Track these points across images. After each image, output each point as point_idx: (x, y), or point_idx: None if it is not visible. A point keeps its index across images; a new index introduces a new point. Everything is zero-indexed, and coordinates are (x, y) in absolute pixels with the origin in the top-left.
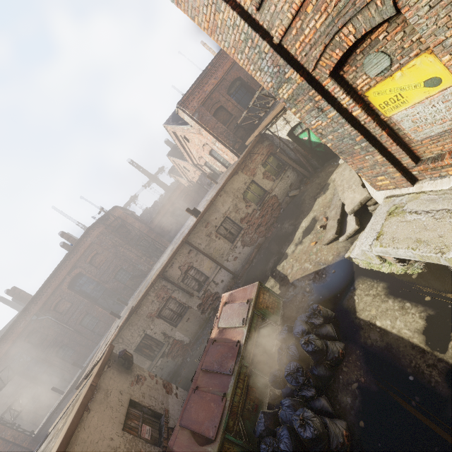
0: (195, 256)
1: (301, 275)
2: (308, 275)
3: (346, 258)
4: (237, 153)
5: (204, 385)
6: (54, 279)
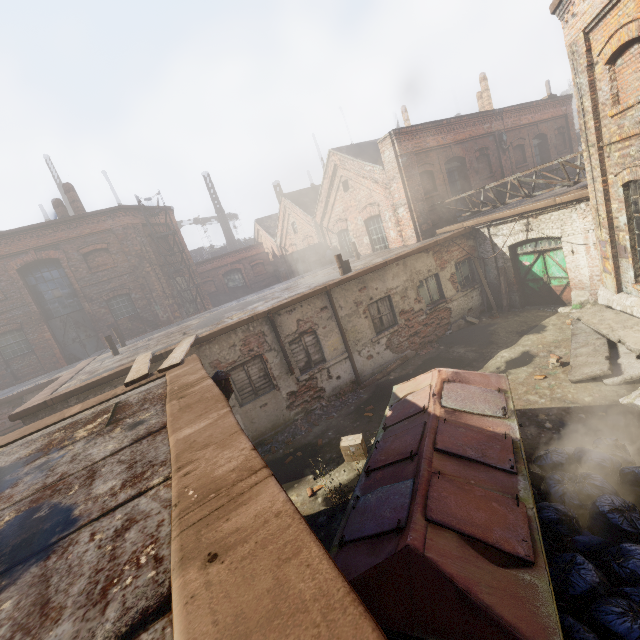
0: (327, 318)
1: (525, 406)
2: (543, 409)
3: (624, 404)
4: (420, 235)
5: (453, 473)
6: (6, 242)
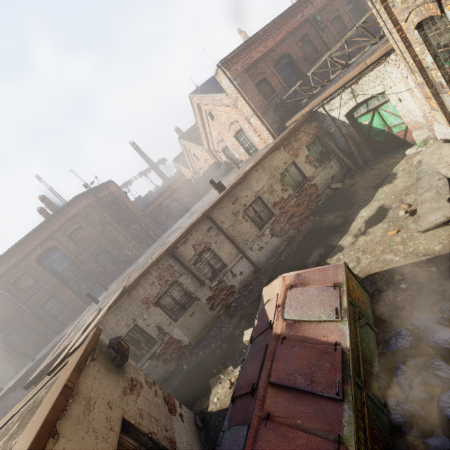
0: (215, 235)
1: (382, 268)
2: (398, 267)
3: None
4: (274, 133)
5: (282, 412)
6: (22, 248)
